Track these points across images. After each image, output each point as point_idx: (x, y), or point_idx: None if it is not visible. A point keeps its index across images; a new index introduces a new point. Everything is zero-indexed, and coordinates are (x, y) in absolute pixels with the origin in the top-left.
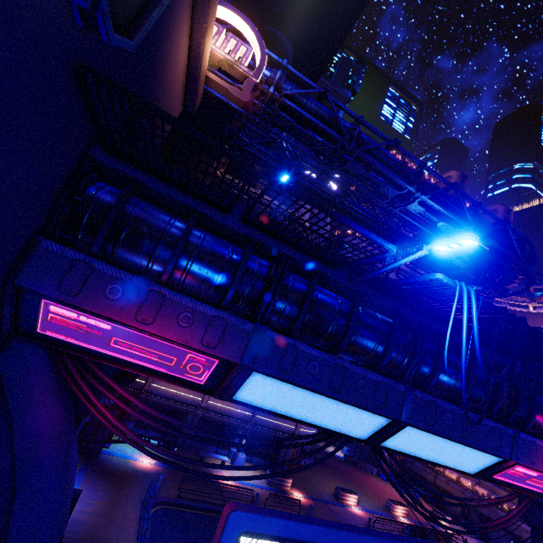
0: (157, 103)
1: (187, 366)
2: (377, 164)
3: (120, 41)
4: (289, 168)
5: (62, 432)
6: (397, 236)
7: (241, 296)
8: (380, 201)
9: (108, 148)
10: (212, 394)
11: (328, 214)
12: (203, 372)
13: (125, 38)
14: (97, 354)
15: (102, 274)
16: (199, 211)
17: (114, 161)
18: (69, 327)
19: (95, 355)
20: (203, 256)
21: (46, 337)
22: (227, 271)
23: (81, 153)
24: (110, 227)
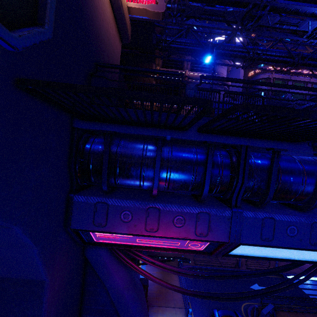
0: (103, 54)
1: (189, 245)
2: (294, 4)
3: (28, 36)
4: (211, 50)
5: (129, 281)
6: (313, 60)
7: (213, 188)
8: (298, 39)
9: (83, 118)
10: (210, 254)
11: (315, 118)
12: (200, 246)
13: (32, 29)
14: (131, 245)
15: (114, 207)
16: (162, 137)
17: (90, 125)
18: (110, 238)
19: (130, 245)
20: (175, 169)
21: (101, 242)
22: (197, 174)
23: (68, 130)
24: (107, 172)
